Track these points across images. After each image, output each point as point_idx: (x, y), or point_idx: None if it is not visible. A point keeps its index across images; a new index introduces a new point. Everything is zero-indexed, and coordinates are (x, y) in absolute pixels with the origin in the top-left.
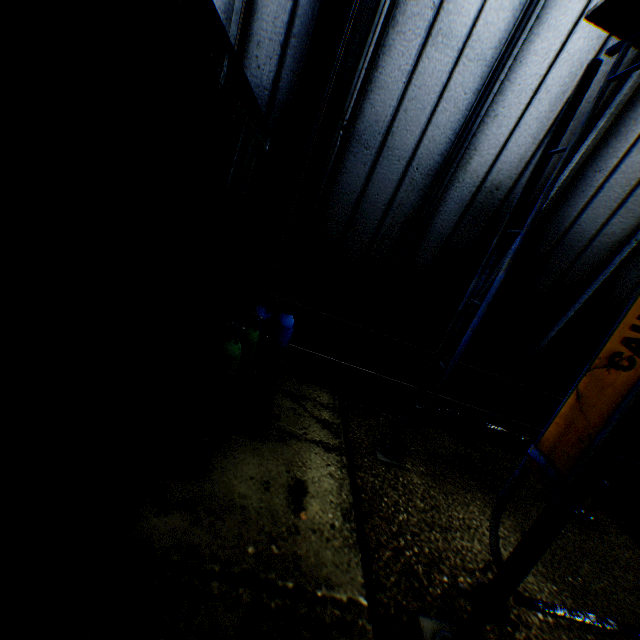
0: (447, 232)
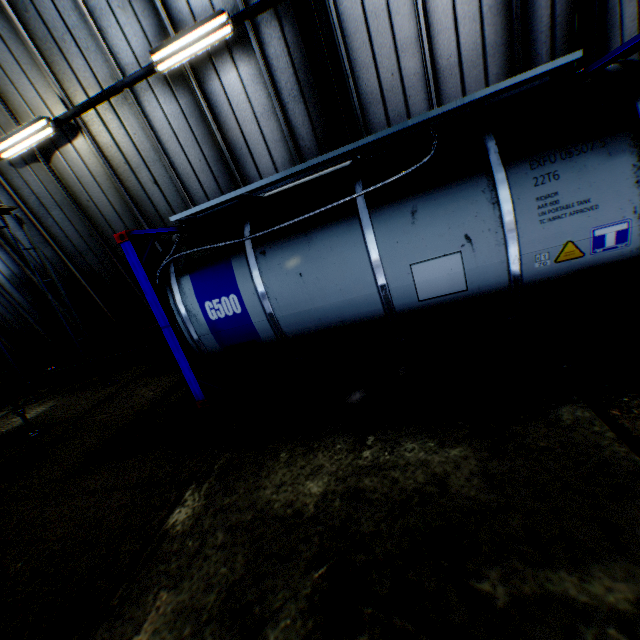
0: (25, 299)
